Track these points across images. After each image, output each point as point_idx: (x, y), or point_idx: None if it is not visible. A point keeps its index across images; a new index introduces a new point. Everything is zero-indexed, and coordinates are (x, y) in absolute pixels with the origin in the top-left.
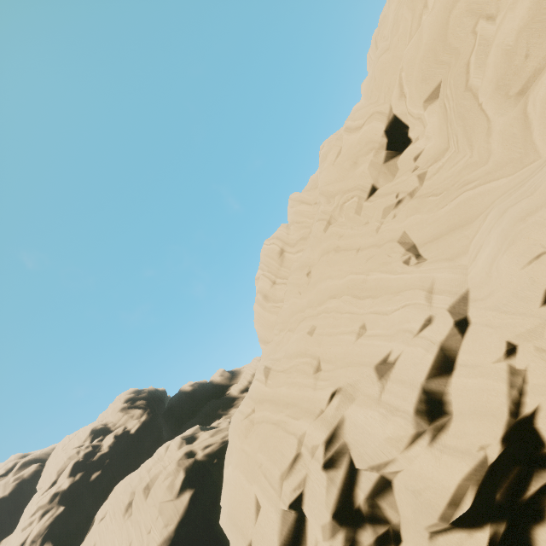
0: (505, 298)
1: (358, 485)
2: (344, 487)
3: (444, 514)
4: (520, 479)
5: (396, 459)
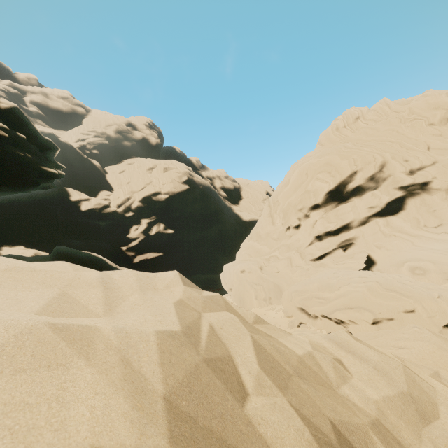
0: (447, 163)
1: (379, 173)
2: (376, 171)
3: (399, 183)
4: (416, 189)
5: (395, 173)
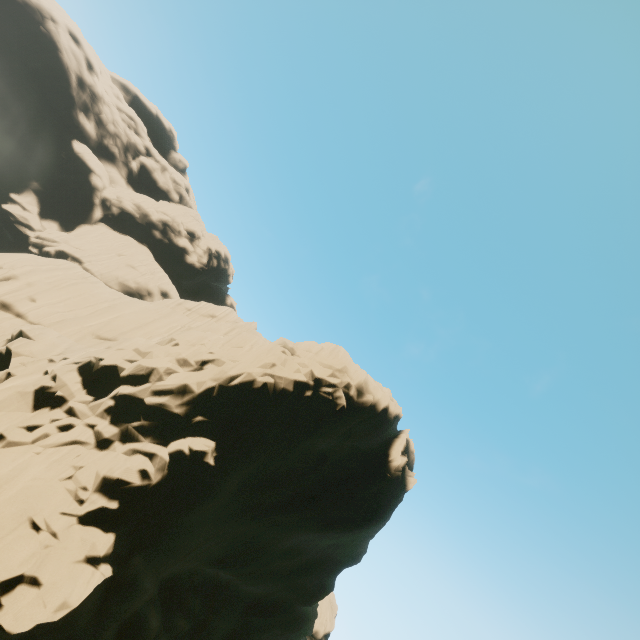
0: None
1: None
2: None
3: None
4: None
5: None
